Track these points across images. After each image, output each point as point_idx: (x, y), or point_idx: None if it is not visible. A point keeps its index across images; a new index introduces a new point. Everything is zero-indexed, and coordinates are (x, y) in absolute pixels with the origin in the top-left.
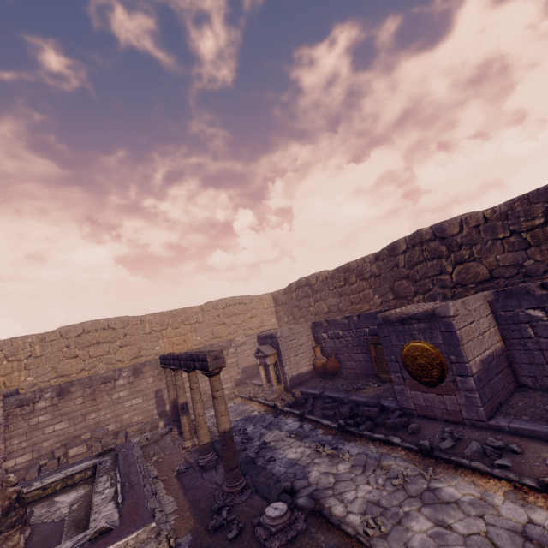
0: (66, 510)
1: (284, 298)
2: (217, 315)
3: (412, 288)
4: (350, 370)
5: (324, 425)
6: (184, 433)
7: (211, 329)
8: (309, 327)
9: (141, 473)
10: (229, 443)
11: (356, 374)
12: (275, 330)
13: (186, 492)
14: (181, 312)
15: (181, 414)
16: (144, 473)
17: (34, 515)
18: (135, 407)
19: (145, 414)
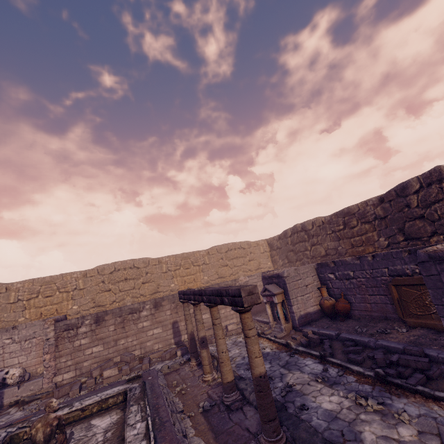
0: (101, 437)
1: (279, 243)
2: (220, 258)
3: (428, 228)
4: (363, 312)
5: (354, 372)
6: (204, 366)
7: (215, 270)
8: (313, 268)
9: (169, 406)
10: (265, 390)
11: (371, 316)
12: (278, 271)
13: (216, 437)
14: (190, 254)
15: (201, 348)
16: (171, 406)
17: (74, 437)
18: (156, 336)
19: (164, 343)
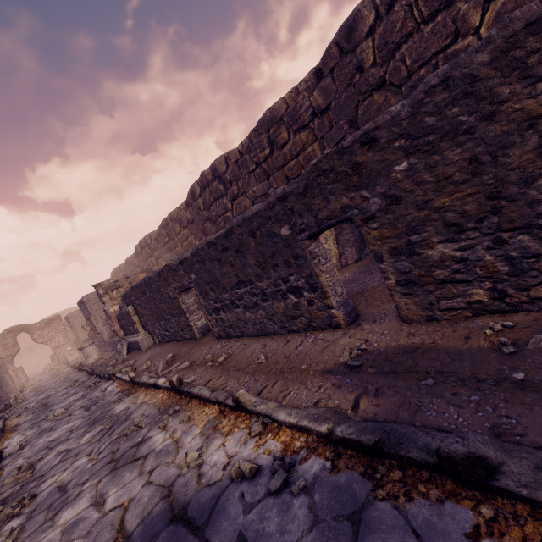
0: None
1: None
2: None
3: None
4: None
5: None
6: None
7: None
8: None
9: None
10: None
11: None
12: None
13: None
14: None
15: None
16: None
17: None
18: None
19: None
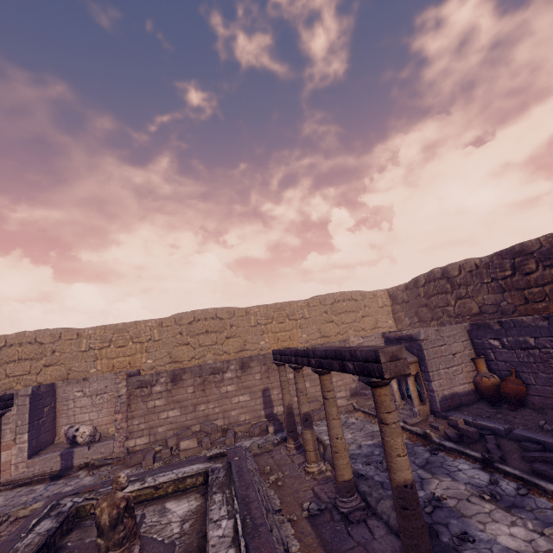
0: (177, 528)
1: (406, 295)
2: (324, 311)
3: None
4: (550, 399)
5: (547, 492)
6: (307, 453)
7: (317, 326)
8: (464, 330)
9: (262, 502)
10: (413, 507)
11: None
12: (409, 332)
13: None
14: (285, 305)
15: (304, 427)
16: (265, 503)
17: (145, 521)
18: (242, 404)
19: (253, 414)
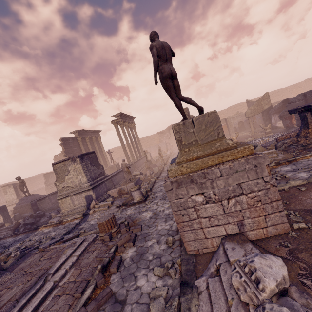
0: None
1: None
2: (311, 83)
3: None
4: None
5: None
6: None
7: (308, 87)
8: None
9: None
10: None
11: None
12: None
13: None
14: (298, 84)
15: None
16: None
17: None
18: None
19: None
